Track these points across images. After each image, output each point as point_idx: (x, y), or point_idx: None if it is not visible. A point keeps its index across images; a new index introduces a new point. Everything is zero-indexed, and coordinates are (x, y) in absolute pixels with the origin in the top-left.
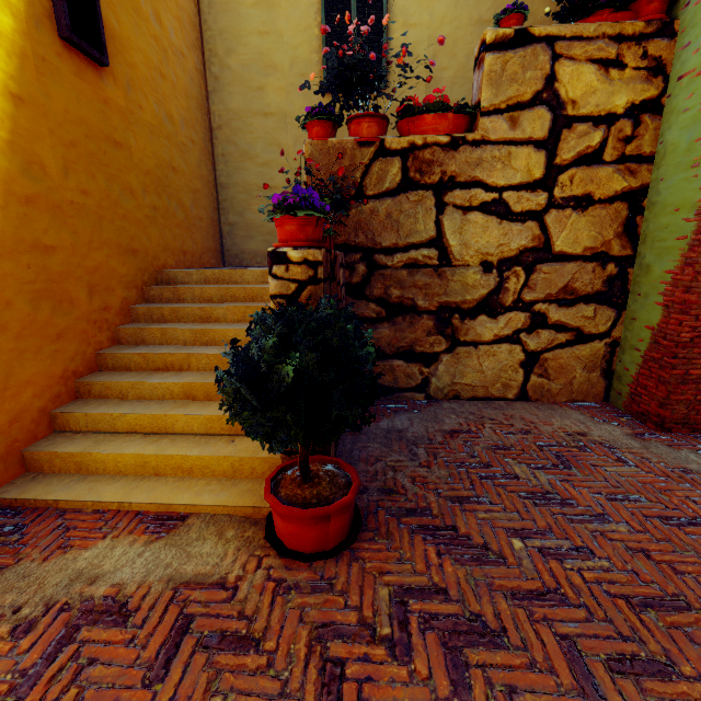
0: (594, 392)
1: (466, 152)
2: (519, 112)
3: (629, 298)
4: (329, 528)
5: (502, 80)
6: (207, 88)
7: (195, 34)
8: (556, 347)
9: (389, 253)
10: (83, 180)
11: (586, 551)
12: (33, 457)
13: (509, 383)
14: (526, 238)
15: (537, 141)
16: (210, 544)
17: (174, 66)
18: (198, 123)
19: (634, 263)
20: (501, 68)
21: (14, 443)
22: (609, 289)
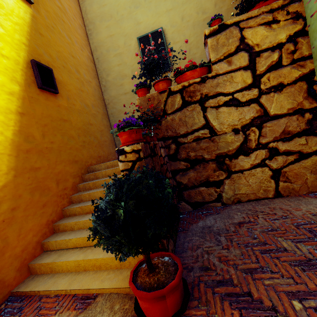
0: None
1: (209, 82)
2: (231, 57)
3: None
4: (166, 303)
5: (218, 47)
6: (102, 90)
7: (94, 73)
8: (289, 164)
9: (184, 136)
10: (51, 137)
11: None
12: (32, 266)
13: (267, 189)
14: (252, 112)
15: (244, 67)
16: (106, 316)
17: (87, 86)
18: (100, 104)
19: None
20: (216, 42)
21: (24, 260)
22: (310, 126)
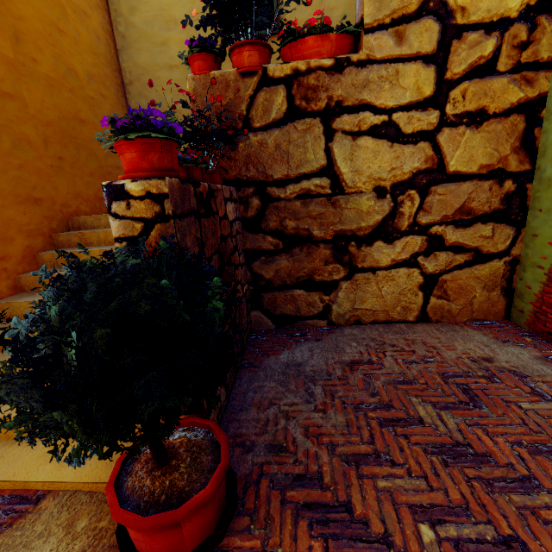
0: (494, 310)
1: (351, 74)
2: (405, 25)
3: (528, 214)
4: (182, 533)
5: None
6: (116, 46)
7: None
8: (455, 268)
9: (281, 185)
10: None
11: (517, 545)
12: None
13: (409, 306)
14: (419, 160)
15: (425, 56)
16: (52, 544)
17: (75, 23)
18: (109, 79)
19: (533, 178)
20: None
21: None
22: (507, 207)
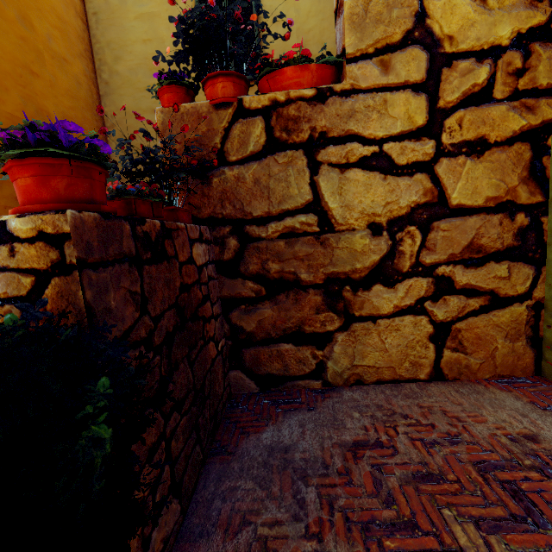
0: (522, 365)
1: (335, 104)
2: (390, 54)
3: (547, 251)
4: None
5: (366, 22)
6: (99, 92)
7: (83, 46)
8: (469, 315)
9: (262, 223)
10: None
11: None
12: None
13: (419, 361)
14: (416, 193)
15: (414, 85)
16: None
17: (53, 68)
18: (88, 122)
19: (548, 210)
20: (363, 10)
21: None
22: (522, 243)
